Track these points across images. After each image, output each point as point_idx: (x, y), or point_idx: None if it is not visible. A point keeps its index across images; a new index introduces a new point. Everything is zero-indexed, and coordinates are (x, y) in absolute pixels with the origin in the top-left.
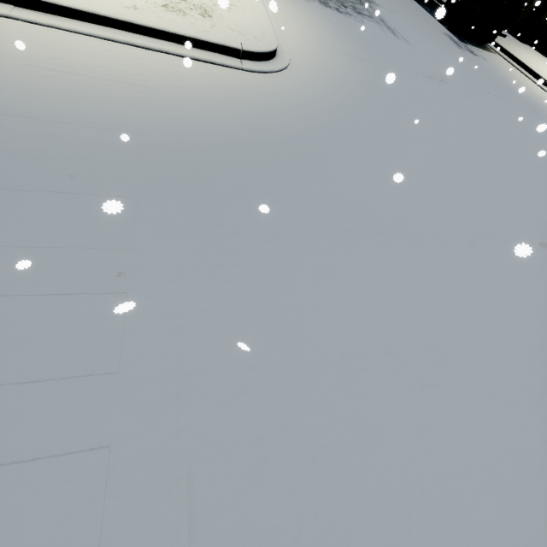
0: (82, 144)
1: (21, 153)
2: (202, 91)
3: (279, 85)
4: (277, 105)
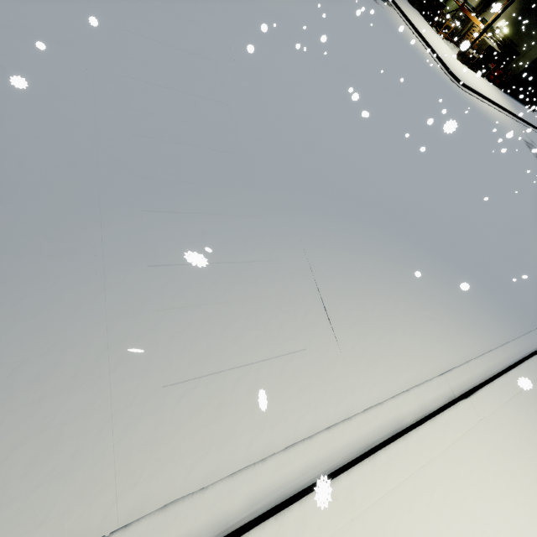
0: None
1: None
2: None
3: None
4: None
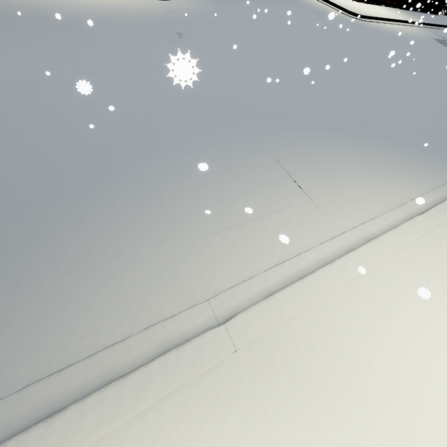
0: (120, 21)
1: (105, 23)
2: (147, 7)
3: (176, 4)
4: (179, 9)
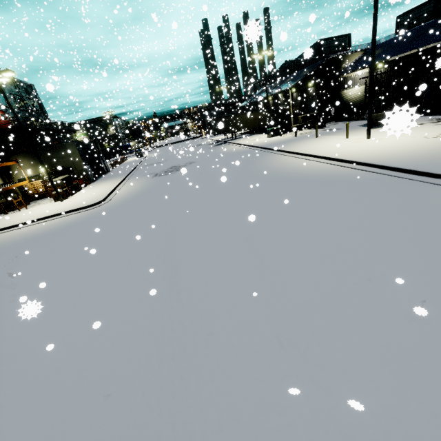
0: None
1: None
2: None
3: None
4: None
